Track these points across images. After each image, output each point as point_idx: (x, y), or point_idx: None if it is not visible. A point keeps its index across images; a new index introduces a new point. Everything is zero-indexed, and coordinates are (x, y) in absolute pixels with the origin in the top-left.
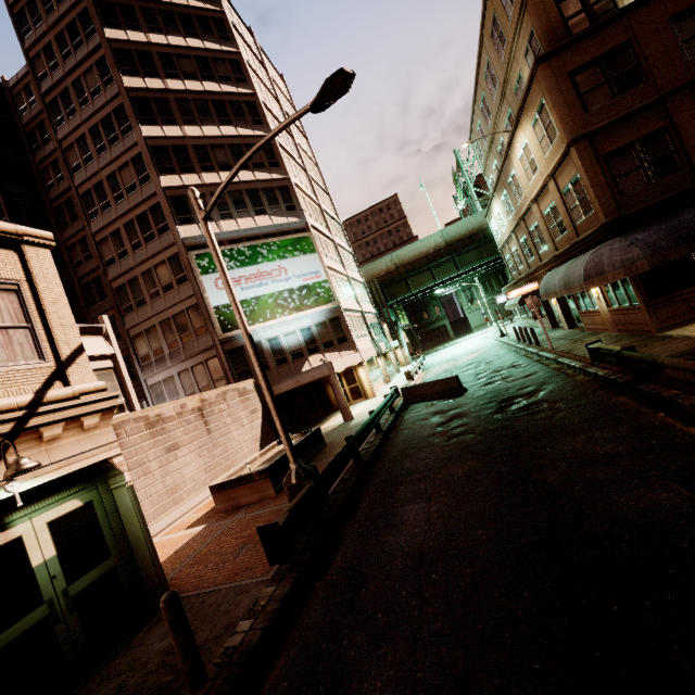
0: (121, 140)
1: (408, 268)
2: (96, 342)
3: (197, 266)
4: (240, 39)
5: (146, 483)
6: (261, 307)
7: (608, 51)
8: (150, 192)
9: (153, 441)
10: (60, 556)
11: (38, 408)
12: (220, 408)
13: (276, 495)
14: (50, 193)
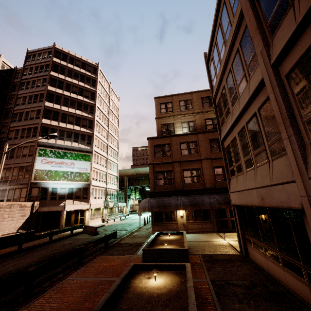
0: (37, 103)
1: (140, 176)
2: None
3: (38, 152)
4: (101, 86)
5: None
6: (56, 175)
7: (164, 144)
8: (37, 122)
9: None
10: None
11: None
12: (5, 210)
13: None
14: (8, 106)
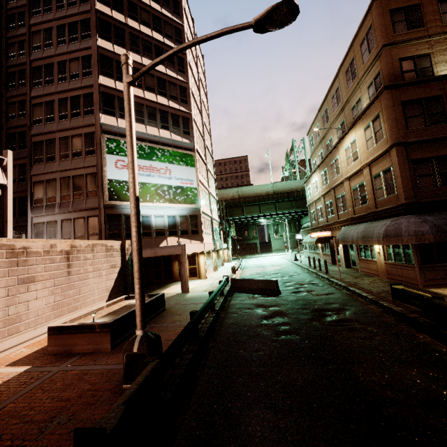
0: (79, 41)
1: (246, 200)
2: None
3: (105, 146)
4: (186, 20)
5: None
6: (144, 191)
7: (428, 97)
8: (88, 83)
9: (10, 270)
10: None
11: None
12: (86, 257)
13: (110, 351)
14: (9, 61)
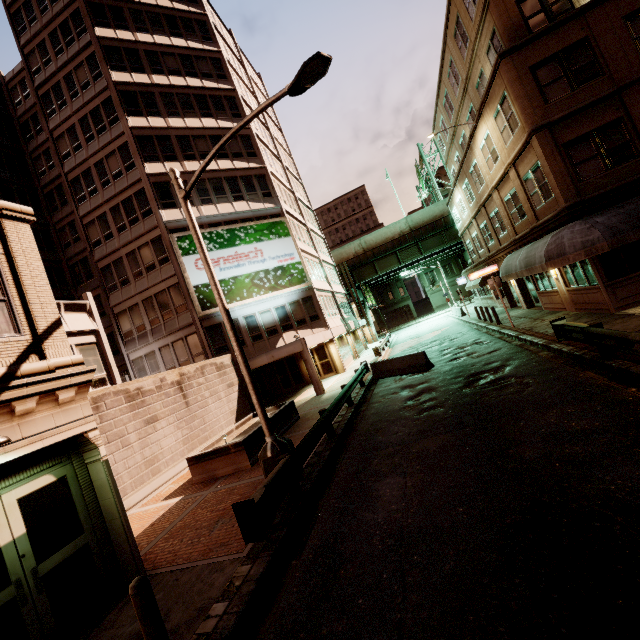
0: (108, 130)
1: (375, 252)
2: (79, 318)
3: (178, 248)
4: (221, 40)
5: (124, 455)
6: (238, 287)
7: (567, 47)
8: (135, 178)
9: (133, 414)
10: (30, 534)
11: (10, 382)
12: (199, 382)
13: (251, 467)
14: (42, 180)
